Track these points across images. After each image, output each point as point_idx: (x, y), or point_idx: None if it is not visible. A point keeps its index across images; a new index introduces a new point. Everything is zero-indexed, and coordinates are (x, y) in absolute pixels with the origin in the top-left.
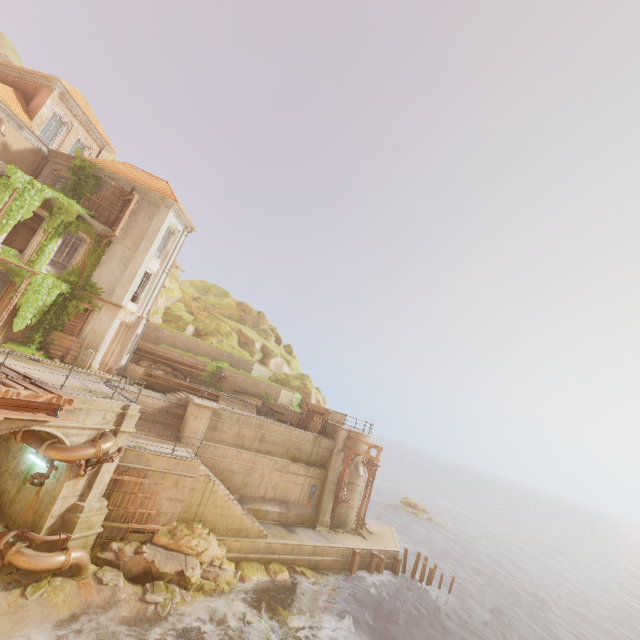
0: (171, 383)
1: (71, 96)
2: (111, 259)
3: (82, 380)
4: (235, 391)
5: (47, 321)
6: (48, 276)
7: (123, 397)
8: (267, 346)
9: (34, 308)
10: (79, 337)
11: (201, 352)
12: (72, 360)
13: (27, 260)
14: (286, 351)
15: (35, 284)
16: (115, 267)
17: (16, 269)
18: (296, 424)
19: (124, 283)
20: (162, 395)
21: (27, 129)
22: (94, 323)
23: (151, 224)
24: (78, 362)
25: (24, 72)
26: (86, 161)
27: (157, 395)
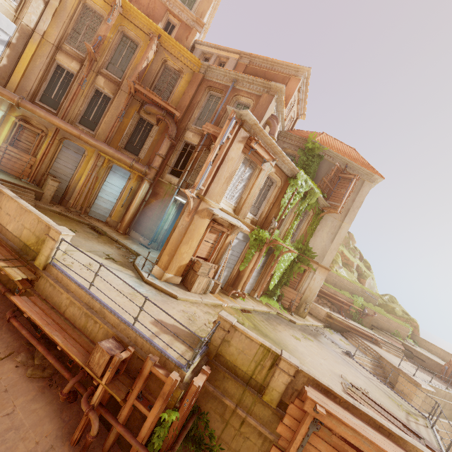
0: (343, 324)
1: (307, 81)
2: (323, 228)
3: (344, 358)
4: (372, 325)
5: (283, 280)
6: (291, 248)
7: (400, 397)
8: (360, 266)
9: (280, 272)
10: (297, 290)
11: (343, 286)
12: (294, 309)
13: (282, 237)
14: (364, 266)
15: (284, 255)
16: (325, 235)
17: (277, 245)
18: (442, 377)
19: (331, 249)
20: (345, 339)
21: (280, 119)
22: (310, 282)
23: (356, 197)
24: (300, 312)
25: (275, 63)
26: (315, 143)
27: (350, 345)
